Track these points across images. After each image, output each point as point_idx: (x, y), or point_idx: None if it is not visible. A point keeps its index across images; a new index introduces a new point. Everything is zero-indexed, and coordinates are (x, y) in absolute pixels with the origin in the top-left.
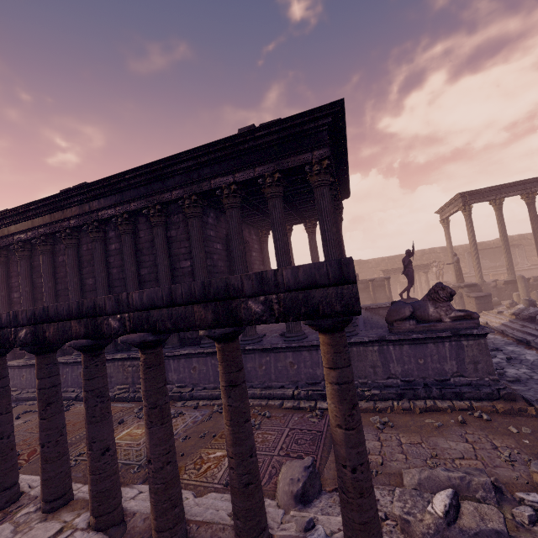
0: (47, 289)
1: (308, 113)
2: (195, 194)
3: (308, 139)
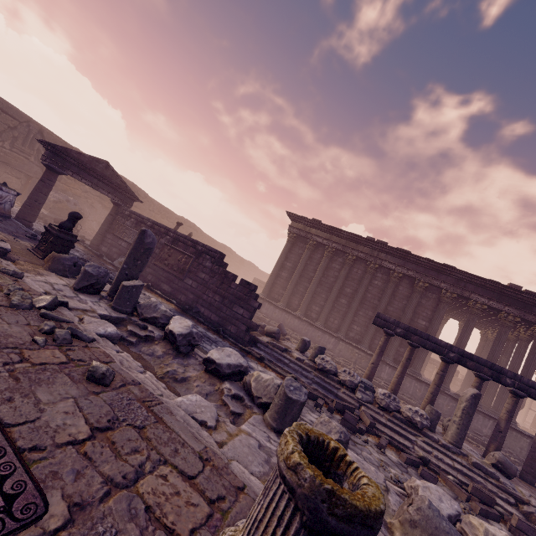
0: (318, 277)
1: None
2: (457, 294)
3: None
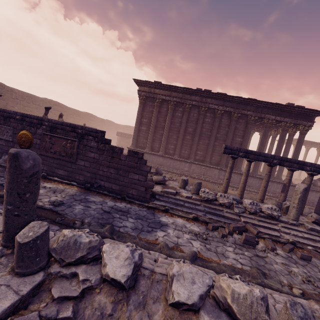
0: (168, 125)
1: (317, 111)
2: (257, 117)
3: (308, 117)
